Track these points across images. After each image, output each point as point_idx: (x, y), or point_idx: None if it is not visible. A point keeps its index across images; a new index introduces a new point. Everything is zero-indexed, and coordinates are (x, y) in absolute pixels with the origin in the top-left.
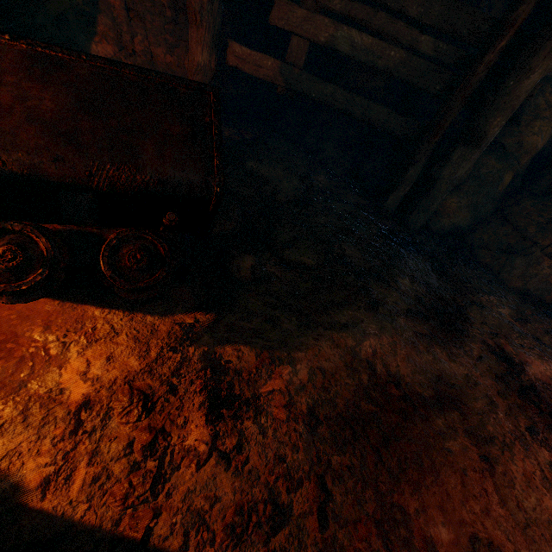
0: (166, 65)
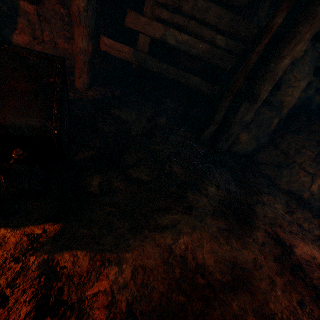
0: (64, 50)
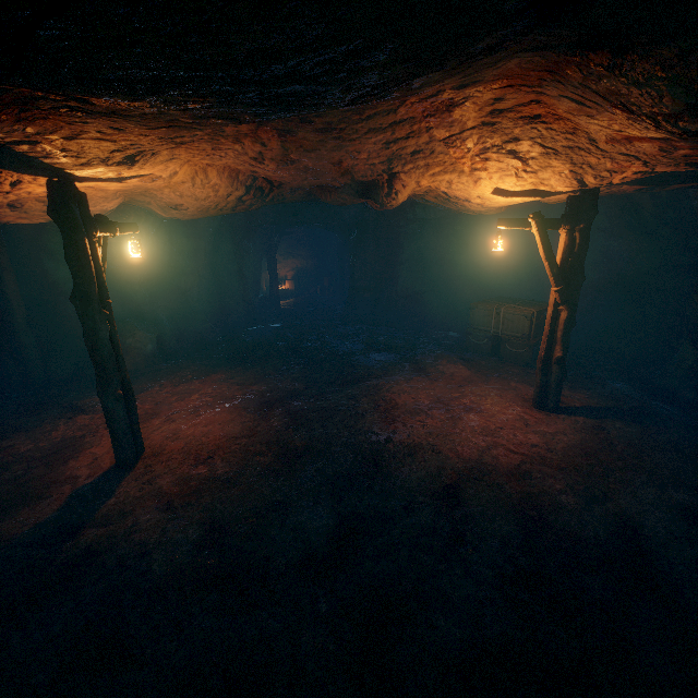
0: None
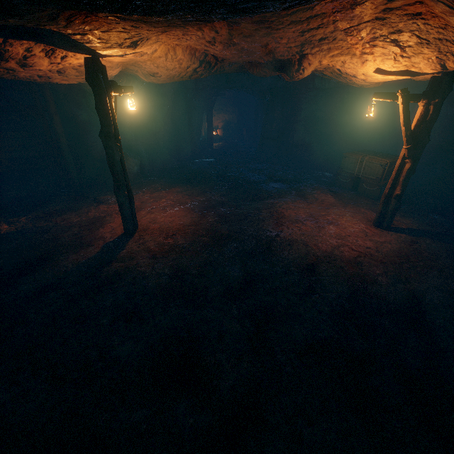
0: None
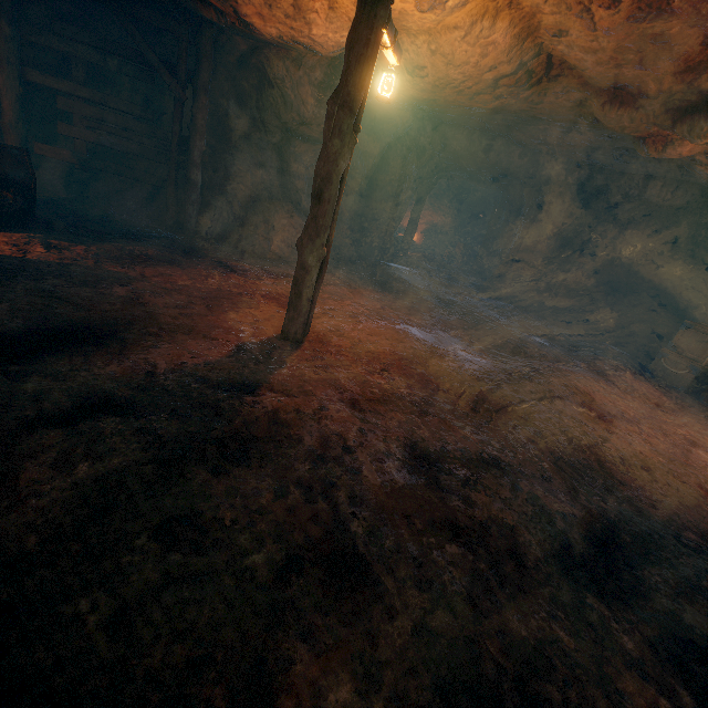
0: None
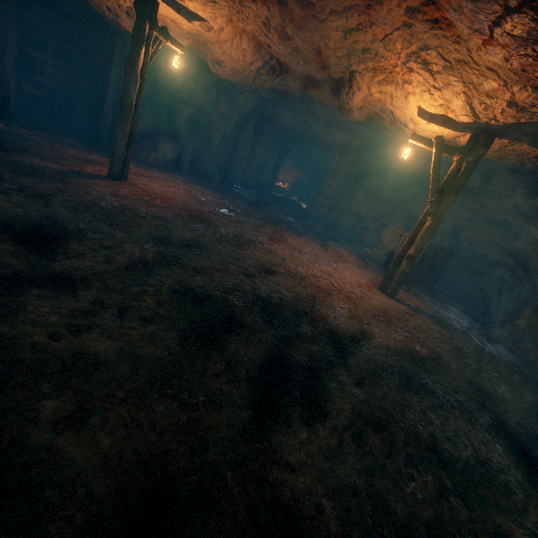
0: None
